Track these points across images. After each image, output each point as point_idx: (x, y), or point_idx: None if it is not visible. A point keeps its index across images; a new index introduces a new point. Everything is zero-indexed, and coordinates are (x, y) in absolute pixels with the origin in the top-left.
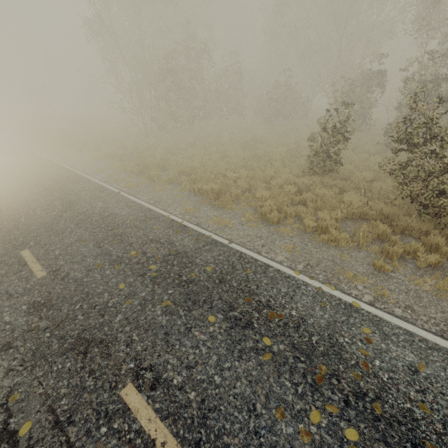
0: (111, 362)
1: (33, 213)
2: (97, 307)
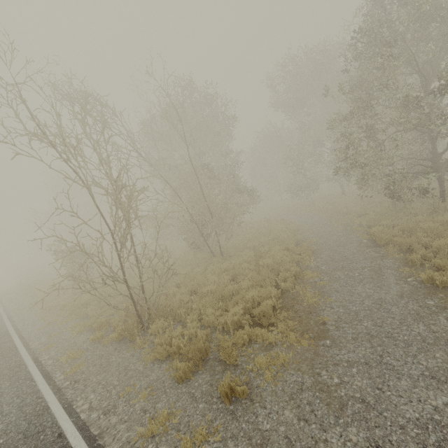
0: None
1: None
2: None
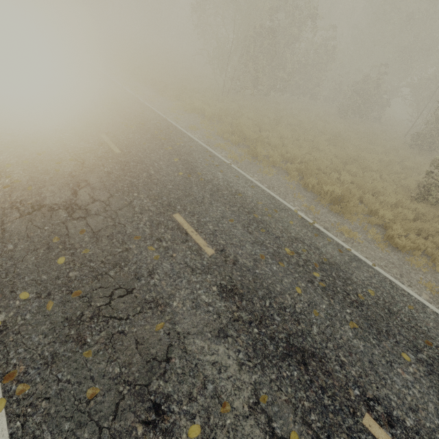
0: (336, 383)
1: (158, 166)
2: (287, 310)
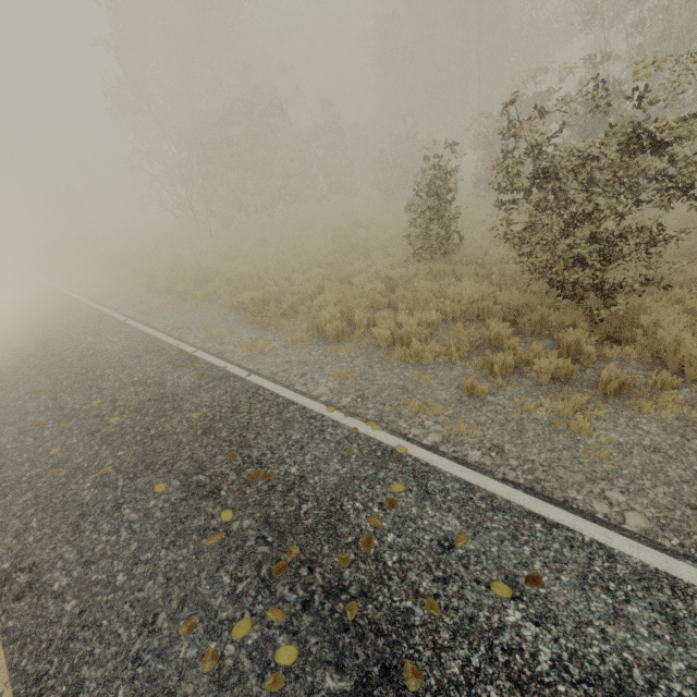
0: None
1: None
2: (4, 484)
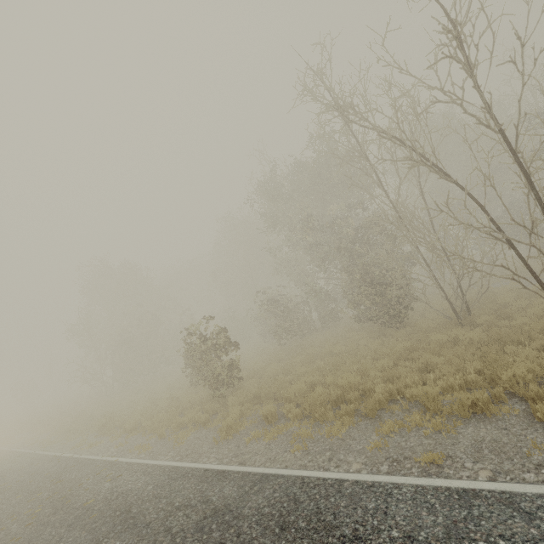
0: None
1: None
2: None
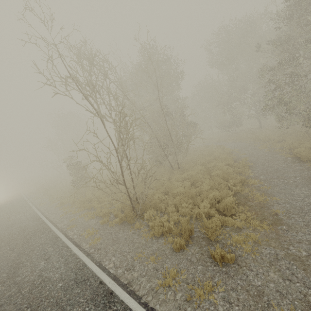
0: None
1: None
2: None
